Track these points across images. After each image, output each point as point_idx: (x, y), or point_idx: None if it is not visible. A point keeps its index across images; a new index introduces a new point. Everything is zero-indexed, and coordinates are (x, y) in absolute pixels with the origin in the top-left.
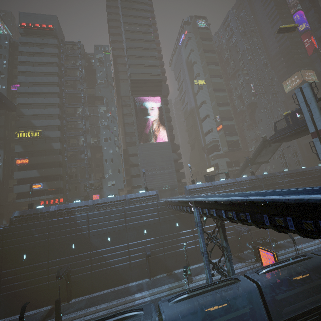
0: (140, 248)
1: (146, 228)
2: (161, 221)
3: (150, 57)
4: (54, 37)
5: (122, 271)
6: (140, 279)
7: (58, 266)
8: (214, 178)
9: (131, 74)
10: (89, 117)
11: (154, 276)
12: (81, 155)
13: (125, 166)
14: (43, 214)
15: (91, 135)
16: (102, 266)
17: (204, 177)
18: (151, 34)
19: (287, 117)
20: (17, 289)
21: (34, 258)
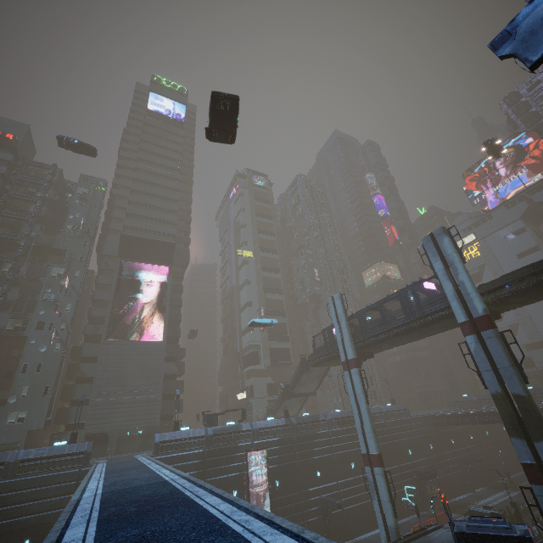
0: None
1: (32, 536)
2: None
3: (166, 209)
4: (10, 151)
5: None
6: None
7: None
8: (247, 412)
9: (126, 228)
10: (22, 280)
11: None
12: None
13: (69, 379)
14: None
15: (11, 314)
16: None
17: (203, 416)
18: (176, 181)
19: (324, 332)
20: None
21: None
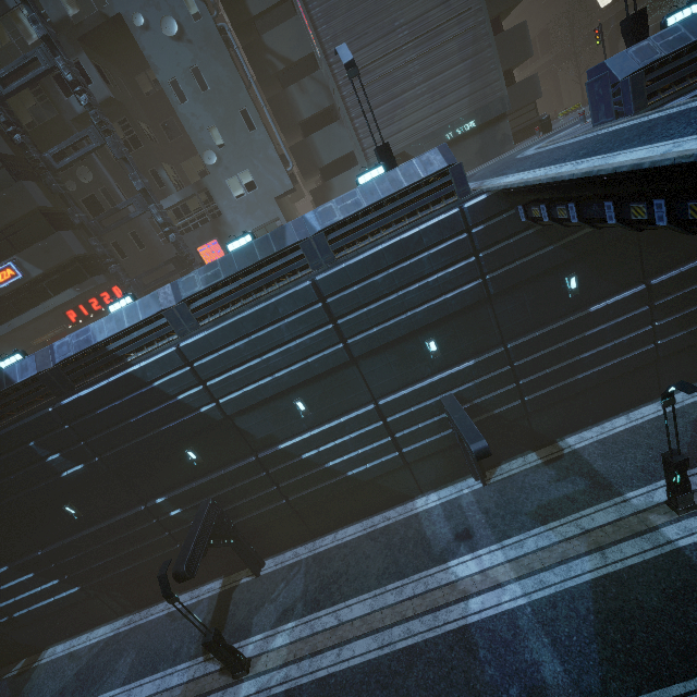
0: (427, 406)
1: (434, 336)
2: (496, 290)
3: None
4: None
5: (380, 477)
6: (446, 482)
7: (181, 510)
8: None
9: None
10: None
11: (491, 465)
12: (68, 99)
13: (266, 91)
14: (26, 390)
15: None
16: (312, 481)
17: None
18: None
19: None
20: (114, 570)
21: (99, 506)
